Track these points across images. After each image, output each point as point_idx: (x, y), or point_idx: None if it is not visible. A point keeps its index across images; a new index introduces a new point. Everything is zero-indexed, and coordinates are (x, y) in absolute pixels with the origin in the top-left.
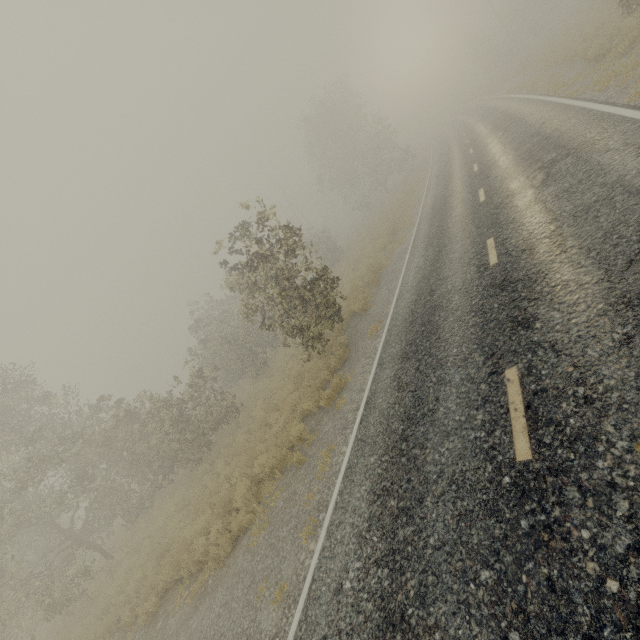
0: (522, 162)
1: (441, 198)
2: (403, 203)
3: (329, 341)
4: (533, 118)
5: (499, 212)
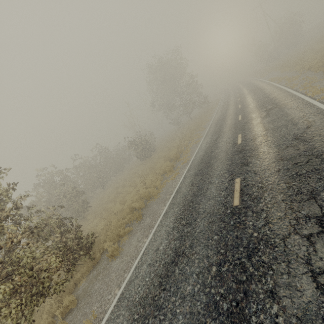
0: (287, 176)
1: (209, 153)
2: (193, 133)
3: (80, 270)
4: (294, 114)
5: (251, 277)
